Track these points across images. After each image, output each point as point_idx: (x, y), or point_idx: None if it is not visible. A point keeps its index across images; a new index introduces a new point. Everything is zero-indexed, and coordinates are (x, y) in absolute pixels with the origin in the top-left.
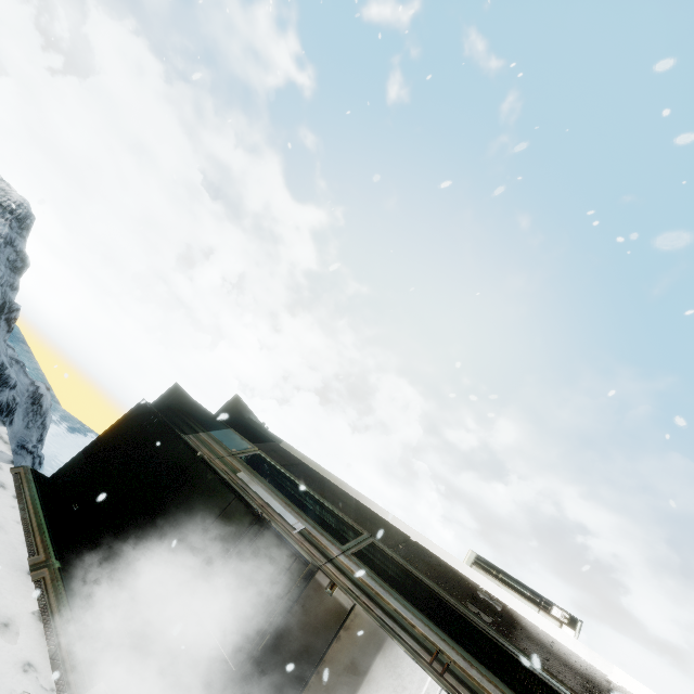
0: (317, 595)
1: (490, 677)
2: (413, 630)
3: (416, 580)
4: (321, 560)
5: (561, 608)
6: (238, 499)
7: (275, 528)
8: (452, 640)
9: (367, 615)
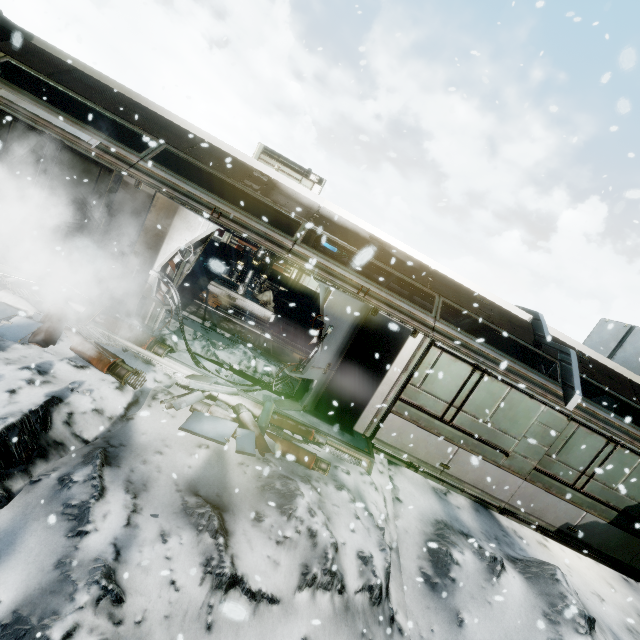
0: (129, 191)
1: (247, 215)
2: (201, 201)
3: None
4: (124, 167)
5: (315, 175)
6: (16, 122)
7: (71, 147)
8: (226, 202)
9: (165, 197)
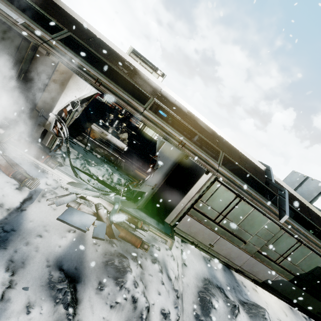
0: (42, 58)
1: (117, 87)
2: (89, 73)
3: None
4: (39, 41)
5: (160, 71)
6: None
7: (2, 20)
8: (105, 76)
9: (64, 66)
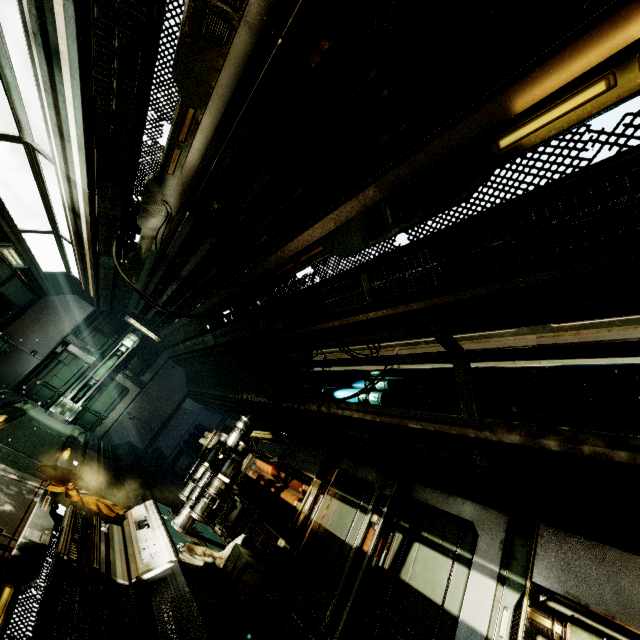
0: None
1: None
2: None
3: (203, 331)
4: None
5: None
6: None
7: None
8: None
9: None
